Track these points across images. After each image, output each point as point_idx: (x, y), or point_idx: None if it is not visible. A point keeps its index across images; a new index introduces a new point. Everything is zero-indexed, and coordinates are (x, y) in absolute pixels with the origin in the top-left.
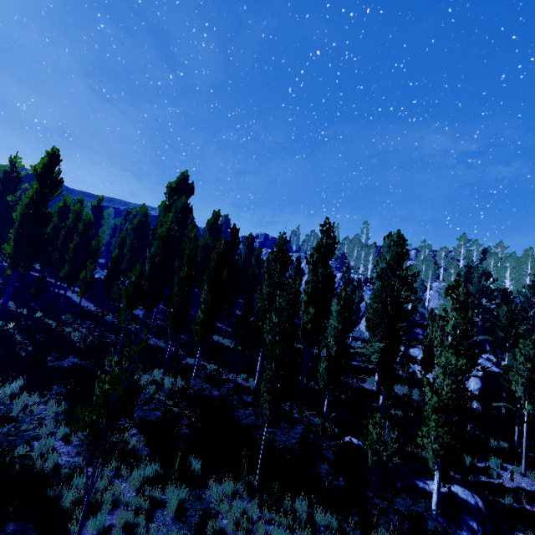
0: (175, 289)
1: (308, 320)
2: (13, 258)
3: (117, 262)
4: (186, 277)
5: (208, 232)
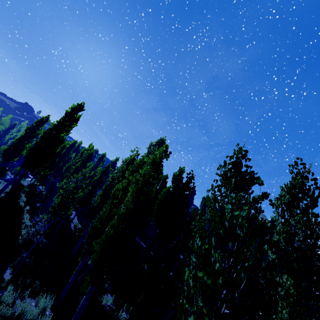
0: (110, 200)
1: (279, 298)
2: (25, 159)
3: (96, 183)
4: (122, 187)
5: (172, 181)
